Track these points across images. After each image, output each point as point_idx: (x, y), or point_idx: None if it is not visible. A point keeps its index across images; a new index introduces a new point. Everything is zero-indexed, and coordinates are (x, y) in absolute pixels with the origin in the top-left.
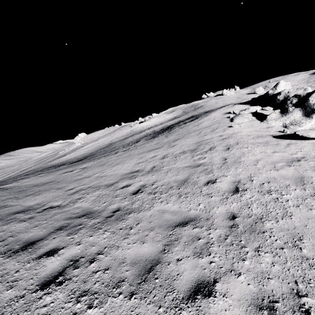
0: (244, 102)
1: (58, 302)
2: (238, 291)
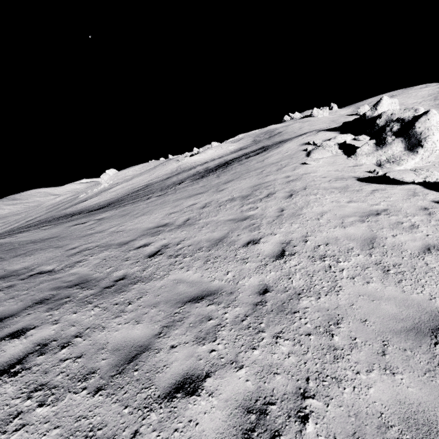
0: (333, 127)
1: (4, 398)
2: (231, 389)
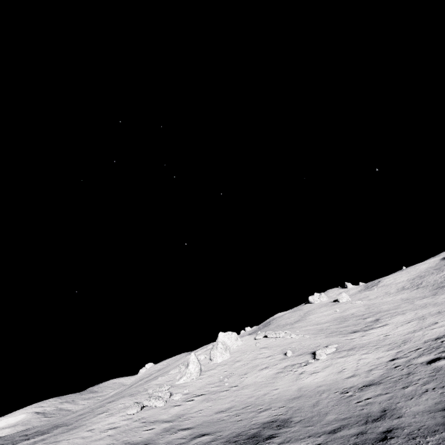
0: None
1: None
2: None
